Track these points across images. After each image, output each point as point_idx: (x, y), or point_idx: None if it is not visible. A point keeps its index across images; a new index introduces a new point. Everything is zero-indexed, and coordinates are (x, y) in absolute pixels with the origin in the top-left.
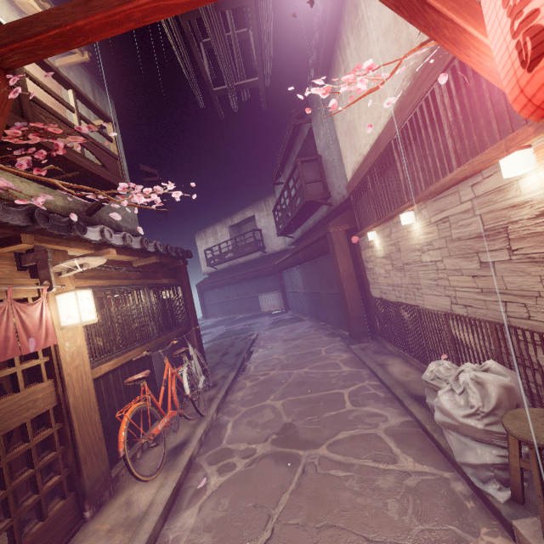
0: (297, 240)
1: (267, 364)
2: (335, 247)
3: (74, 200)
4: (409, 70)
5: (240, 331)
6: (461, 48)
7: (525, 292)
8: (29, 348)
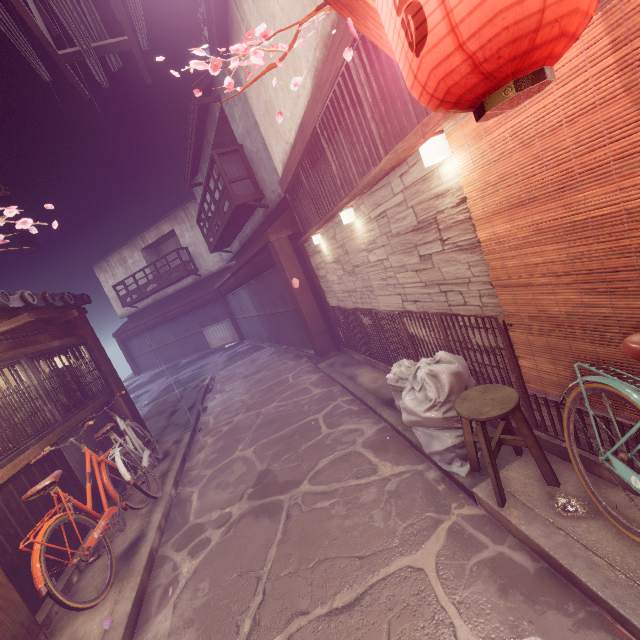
0: (237, 254)
1: (229, 410)
2: (280, 258)
3: None
4: (319, 36)
5: (188, 379)
6: (358, 17)
7: (459, 280)
8: None
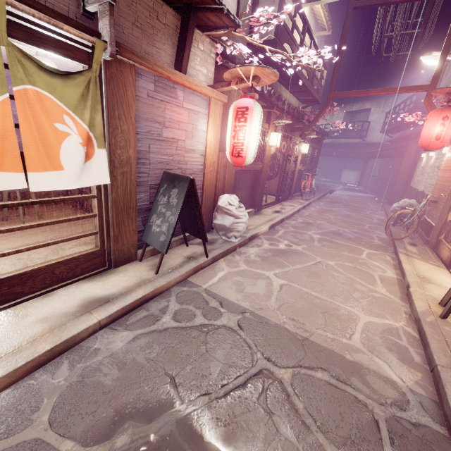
0: (394, 140)
1: (338, 198)
2: (405, 155)
3: (300, 103)
4: None
5: (323, 185)
6: None
7: (433, 184)
8: (298, 155)
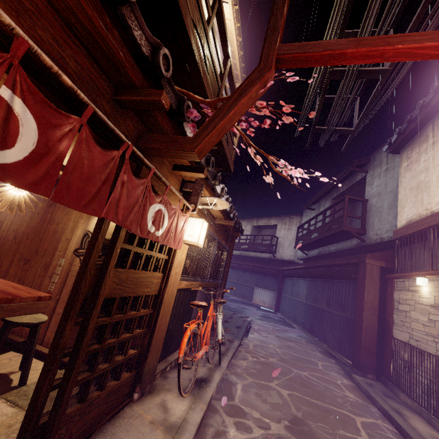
0: (310, 257)
1: (264, 349)
2: (366, 277)
3: None
4: None
5: (234, 309)
6: None
7: None
8: (172, 243)
